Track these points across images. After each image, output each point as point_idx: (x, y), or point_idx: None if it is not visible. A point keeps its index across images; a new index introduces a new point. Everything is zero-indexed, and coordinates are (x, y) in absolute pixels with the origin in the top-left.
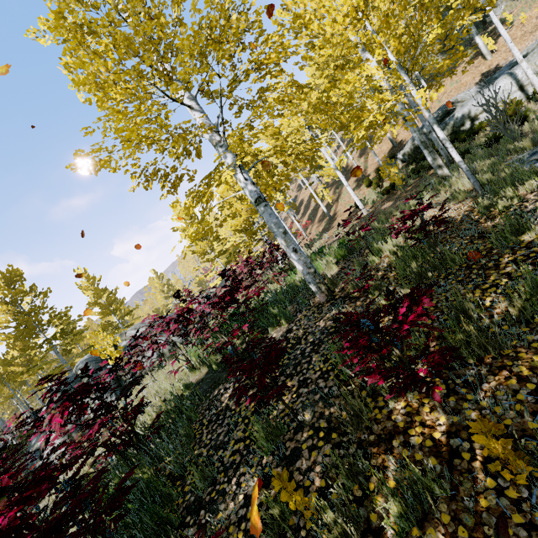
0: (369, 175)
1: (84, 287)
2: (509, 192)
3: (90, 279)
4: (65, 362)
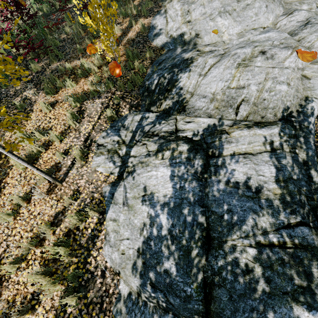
0: None
1: None
2: None
3: None
4: None
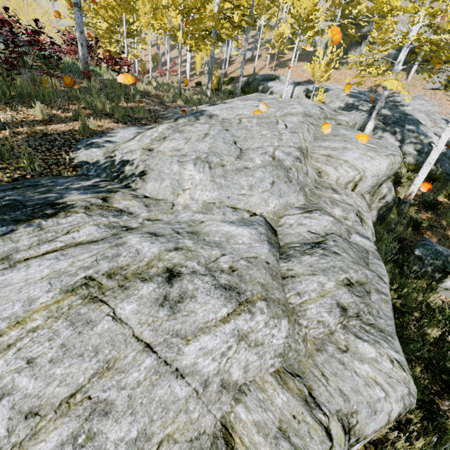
0: (228, 77)
1: None
2: (170, 97)
3: None
4: None
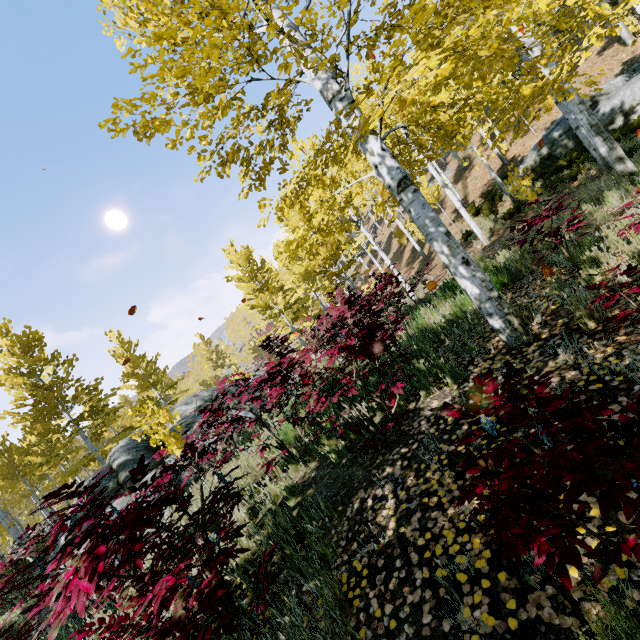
0: (473, 202)
1: (118, 353)
2: None
3: (125, 344)
4: (94, 450)
